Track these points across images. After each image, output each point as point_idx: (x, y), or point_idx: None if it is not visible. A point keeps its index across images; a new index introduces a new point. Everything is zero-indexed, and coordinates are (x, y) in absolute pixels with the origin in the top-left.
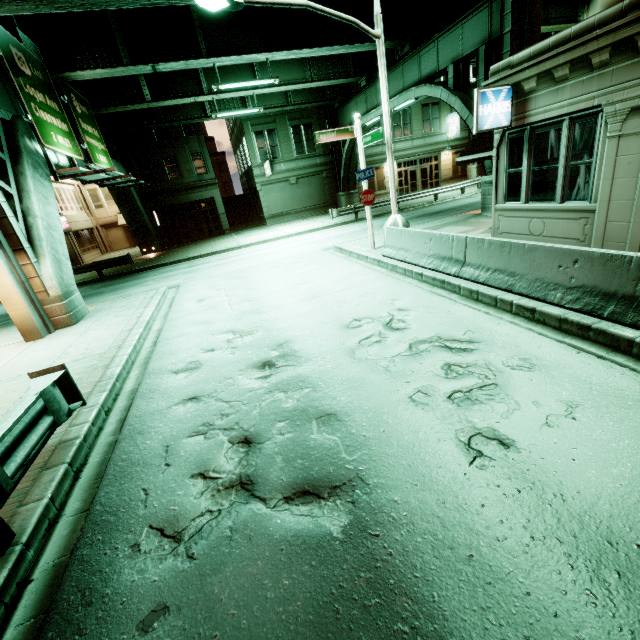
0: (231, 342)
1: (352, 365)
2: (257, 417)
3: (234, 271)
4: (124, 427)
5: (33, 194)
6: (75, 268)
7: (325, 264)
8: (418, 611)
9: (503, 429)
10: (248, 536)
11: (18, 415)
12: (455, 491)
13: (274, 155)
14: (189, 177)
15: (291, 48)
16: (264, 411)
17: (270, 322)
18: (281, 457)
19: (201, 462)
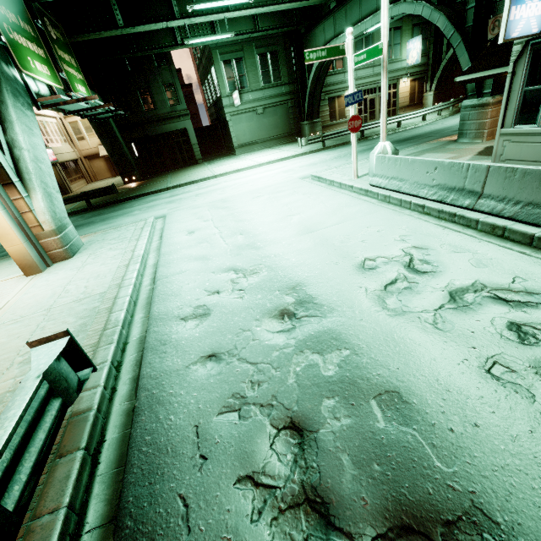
0: (236, 283)
1: (389, 319)
2: (296, 389)
3: (216, 201)
4: (139, 390)
5: (16, 124)
6: (65, 198)
7: (308, 194)
8: None
9: None
10: None
11: (17, 415)
12: None
13: (242, 85)
14: (163, 108)
15: None
16: (302, 380)
17: (271, 259)
18: (349, 458)
19: (244, 457)
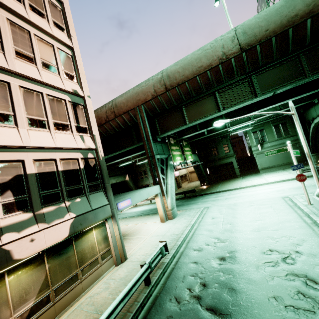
0: (215, 243)
1: (254, 273)
2: (210, 278)
3: (231, 204)
4: (176, 264)
5: (169, 177)
6: (178, 193)
7: (276, 209)
8: None
9: None
10: (193, 312)
11: (156, 252)
12: None
13: (263, 140)
14: (221, 154)
15: (262, 107)
16: (213, 277)
17: (233, 238)
18: (211, 295)
19: (190, 285)
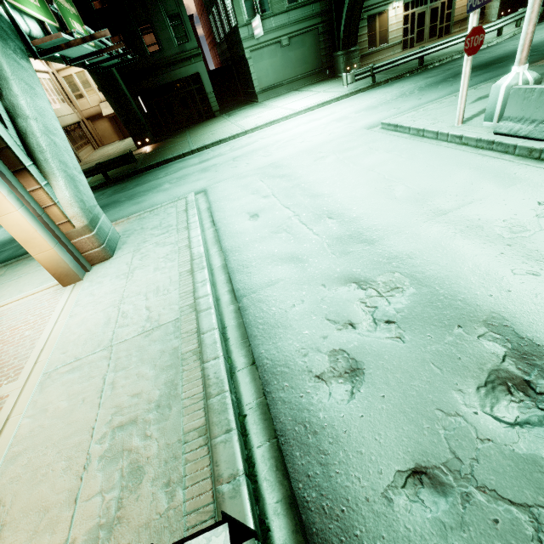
0: (371, 307)
1: None
2: None
3: (265, 166)
4: (314, 541)
5: (12, 82)
6: None
7: (395, 151)
8: None
9: None
10: None
11: None
12: None
13: (262, 7)
14: (169, 49)
15: None
16: None
17: (407, 263)
18: None
19: None
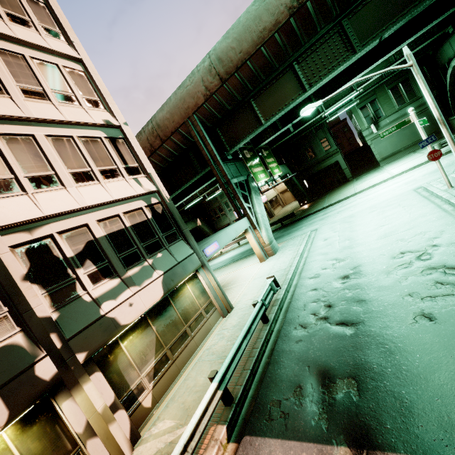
0: (334, 265)
1: (384, 280)
2: (335, 298)
3: (346, 217)
4: (293, 297)
5: (256, 205)
6: (272, 223)
7: (406, 206)
8: (362, 353)
9: (436, 314)
10: (323, 331)
11: (266, 289)
12: (395, 331)
13: (378, 116)
14: (320, 154)
15: (367, 66)
16: (338, 296)
17: (355, 254)
18: (339, 312)
19: (314, 310)
